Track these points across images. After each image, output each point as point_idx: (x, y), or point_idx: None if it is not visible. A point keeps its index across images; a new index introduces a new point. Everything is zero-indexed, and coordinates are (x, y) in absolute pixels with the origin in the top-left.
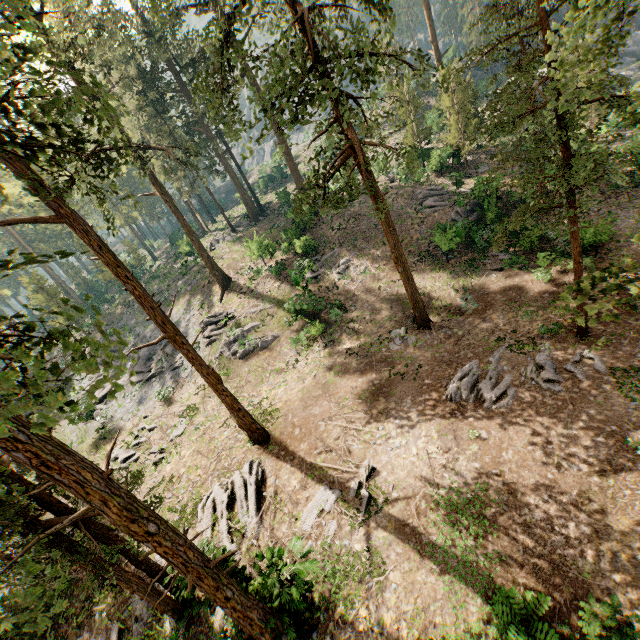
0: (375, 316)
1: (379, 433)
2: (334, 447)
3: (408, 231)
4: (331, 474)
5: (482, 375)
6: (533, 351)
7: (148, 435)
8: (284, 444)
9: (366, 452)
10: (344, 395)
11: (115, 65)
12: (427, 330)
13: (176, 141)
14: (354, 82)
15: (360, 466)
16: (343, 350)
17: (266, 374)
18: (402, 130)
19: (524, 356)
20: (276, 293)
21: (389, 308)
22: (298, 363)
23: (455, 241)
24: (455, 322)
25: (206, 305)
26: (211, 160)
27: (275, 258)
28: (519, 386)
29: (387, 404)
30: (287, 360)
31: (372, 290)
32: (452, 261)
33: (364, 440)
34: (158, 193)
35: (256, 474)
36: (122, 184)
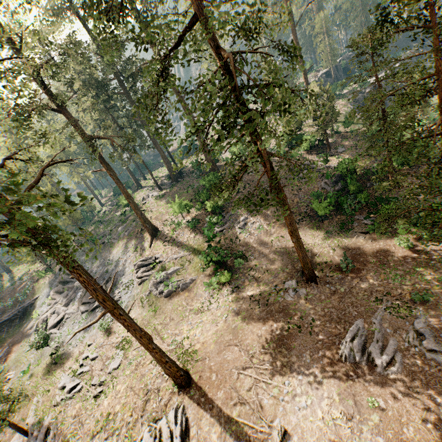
0: (270, 266)
1: (285, 388)
2: (247, 399)
3: (290, 196)
4: (247, 431)
5: (369, 336)
6: (410, 316)
7: (91, 364)
8: (203, 390)
9: (276, 409)
10: (251, 342)
11: (77, 76)
12: (314, 284)
13: (119, 127)
14: (269, 114)
15: (273, 426)
16: (247, 296)
17: (186, 313)
18: (277, 117)
19: (403, 320)
20: (192, 242)
21: (280, 260)
22: (211, 305)
23: (329, 208)
24: (336, 278)
25: (139, 249)
26: (144, 140)
27: (191, 213)
28: (404, 352)
29: (289, 357)
30: (202, 301)
31: (266, 243)
32: (326, 221)
33: (273, 395)
34: (105, 169)
35: (180, 423)
36: (80, 152)
